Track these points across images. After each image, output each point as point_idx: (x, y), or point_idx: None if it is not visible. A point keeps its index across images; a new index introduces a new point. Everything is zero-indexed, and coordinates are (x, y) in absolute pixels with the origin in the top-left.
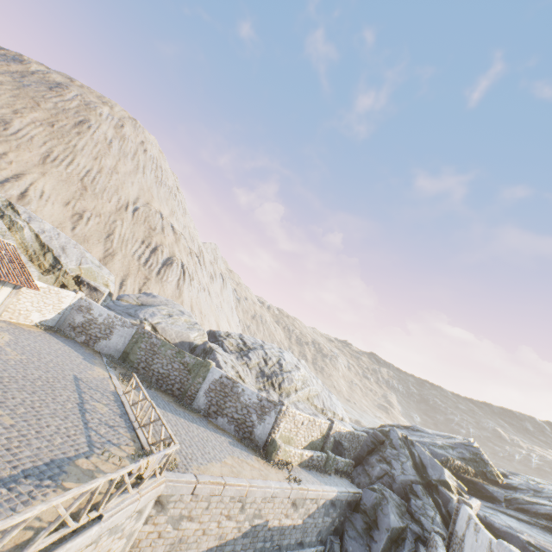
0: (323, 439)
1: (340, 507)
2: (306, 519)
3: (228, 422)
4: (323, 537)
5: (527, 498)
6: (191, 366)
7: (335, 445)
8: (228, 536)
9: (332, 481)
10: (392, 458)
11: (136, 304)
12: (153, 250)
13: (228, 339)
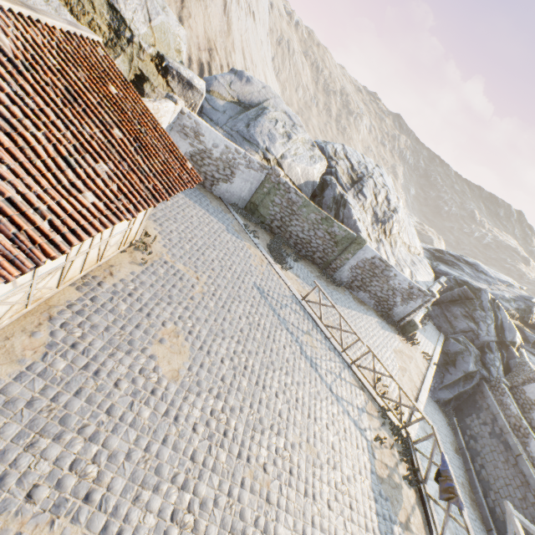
0: None
1: None
2: None
3: (370, 297)
4: None
5: None
6: (338, 239)
7: None
8: None
9: (429, 333)
10: (481, 320)
11: (231, 99)
12: None
13: (340, 163)
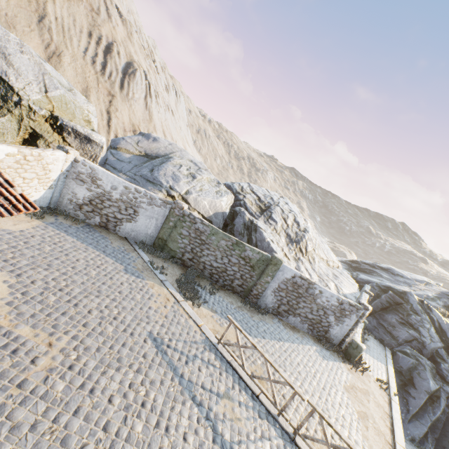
0: None
1: None
2: None
3: (301, 321)
4: None
5: None
6: (254, 262)
7: None
8: None
9: (374, 350)
10: (419, 325)
11: (139, 153)
12: (106, 50)
13: (247, 196)
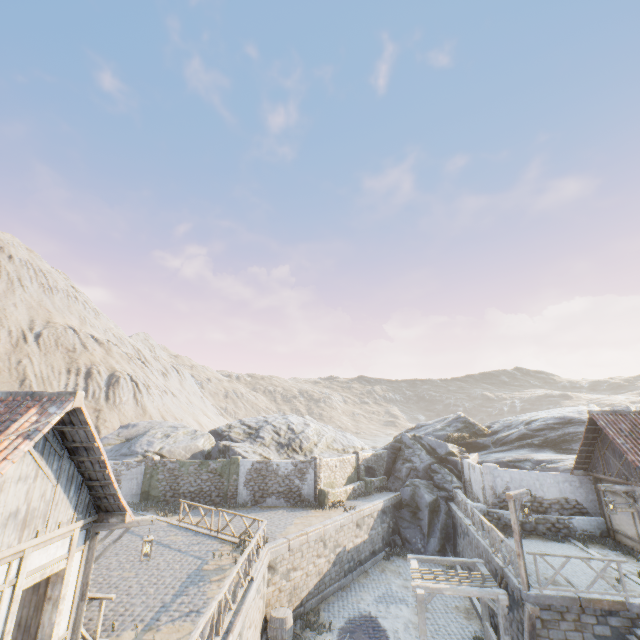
0: (356, 471)
1: (389, 512)
2: (370, 532)
3: (277, 498)
4: (387, 540)
5: (504, 434)
6: (220, 470)
7: (367, 471)
8: (324, 570)
9: (376, 497)
10: (411, 456)
11: (120, 442)
12: (86, 375)
13: (233, 430)
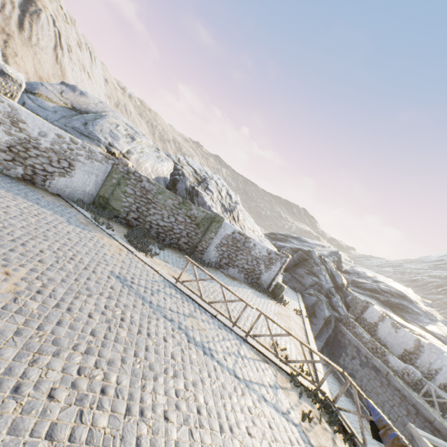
0: None
1: None
2: None
3: (239, 271)
4: None
5: (359, 280)
6: (199, 221)
7: None
8: None
9: (290, 294)
10: (319, 273)
11: (64, 105)
12: None
13: (185, 167)
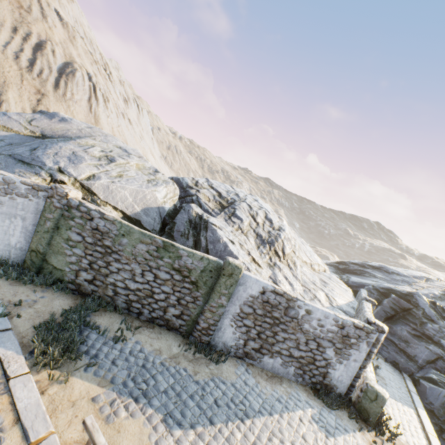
0: None
1: None
2: None
3: (284, 363)
4: None
5: None
6: (196, 276)
7: None
8: None
9: (392, 383)
10: (439, 337)
11: (30, 134)
12: (36, 47)
13: (202, 191)
